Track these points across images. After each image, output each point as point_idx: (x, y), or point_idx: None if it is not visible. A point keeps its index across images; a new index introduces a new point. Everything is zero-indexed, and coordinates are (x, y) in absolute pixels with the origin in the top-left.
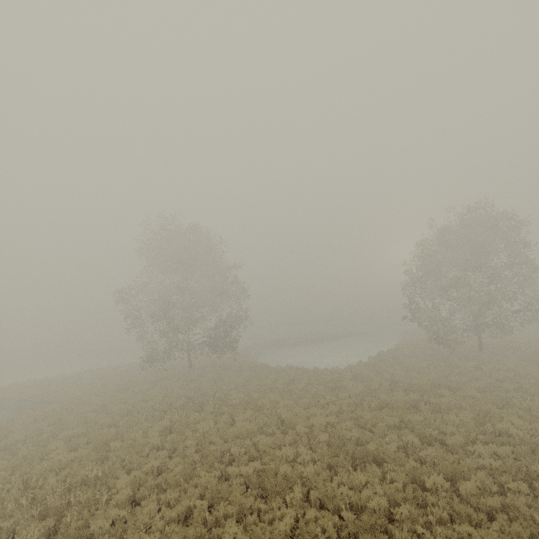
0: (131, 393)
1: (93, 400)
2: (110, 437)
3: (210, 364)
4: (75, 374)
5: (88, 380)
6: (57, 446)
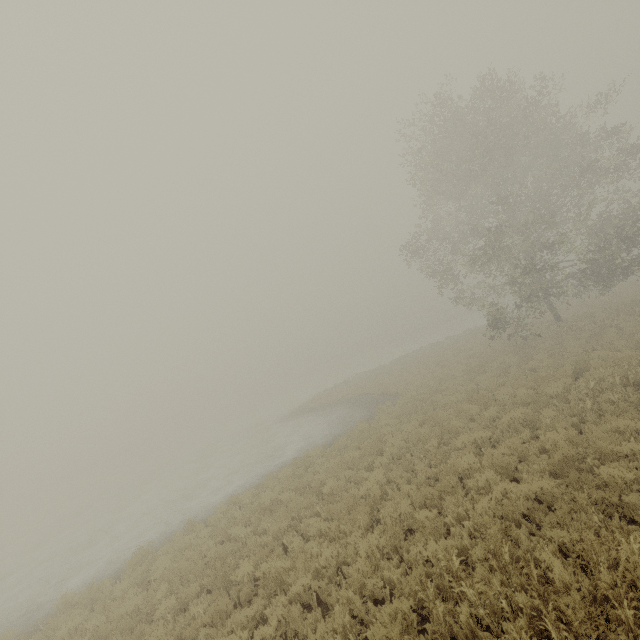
0: (499, 371)
1: (446, 386)
2: (572, 453)
3: (590, 309)
4: (394, 361)
5: (414, 364)
6: (469, 463)
